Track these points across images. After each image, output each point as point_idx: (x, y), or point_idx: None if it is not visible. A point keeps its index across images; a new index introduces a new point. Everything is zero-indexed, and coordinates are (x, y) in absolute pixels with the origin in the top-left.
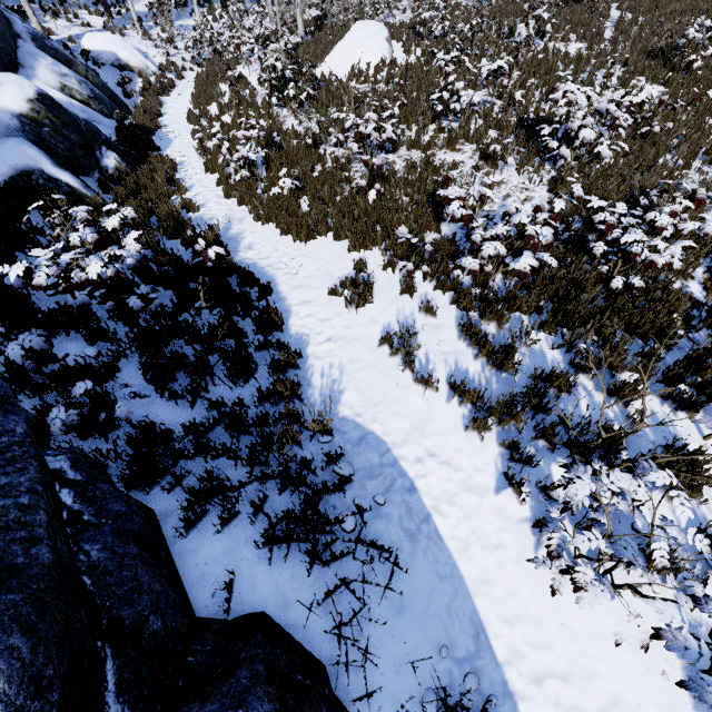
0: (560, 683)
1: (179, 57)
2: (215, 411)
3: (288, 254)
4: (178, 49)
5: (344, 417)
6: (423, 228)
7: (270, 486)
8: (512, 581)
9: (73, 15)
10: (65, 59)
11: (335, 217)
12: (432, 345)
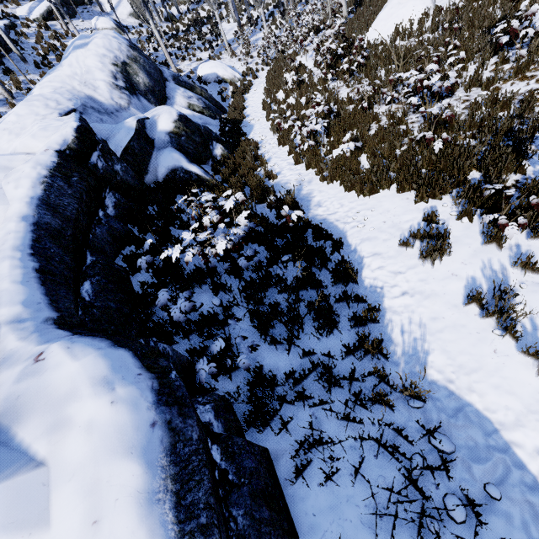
0: None
1: (254, 63)
2: (306, 357)
3: (353, 208)
4: (253, 57)
5: (433, 381)
6: (501, 171)
7: (364, 445)
8: None
9: (192, 55)
10: (189, 86)
11: (398, 171)
12: (537, 307)
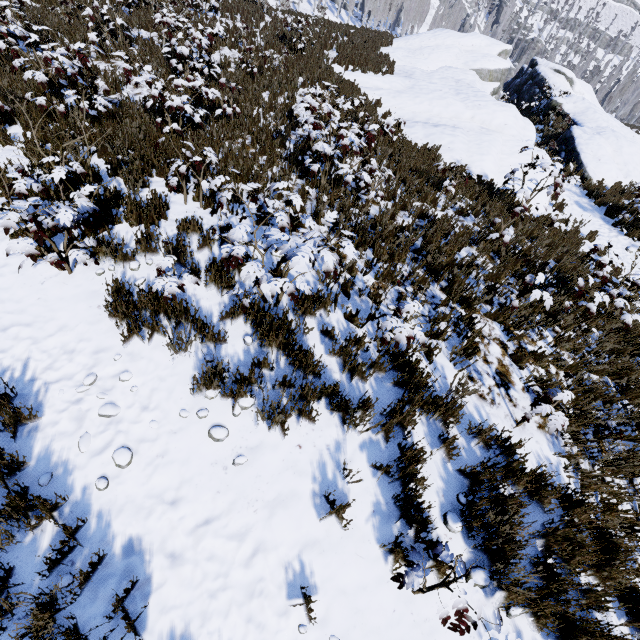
0: (23, 328)
1: None
2: None
3: None
4: None
5: None
6: (37, 95)
7: None
8: (7, 283)
9: None
10: None
11: None
12: (1, 160)
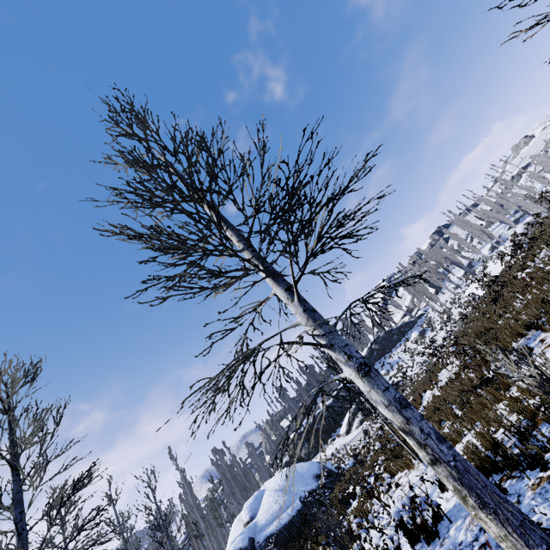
0: None
1: None
2: None
3: None
4: None
5: None
6: None
7: None
8: None
9: None
10: None
11: None
12: None
